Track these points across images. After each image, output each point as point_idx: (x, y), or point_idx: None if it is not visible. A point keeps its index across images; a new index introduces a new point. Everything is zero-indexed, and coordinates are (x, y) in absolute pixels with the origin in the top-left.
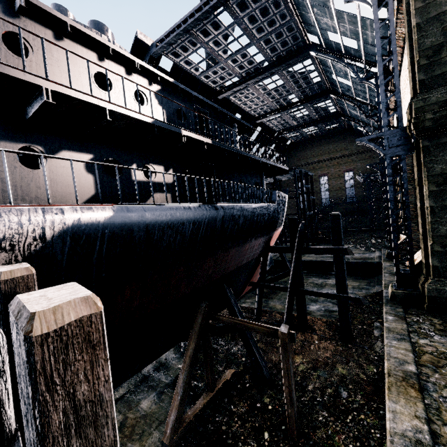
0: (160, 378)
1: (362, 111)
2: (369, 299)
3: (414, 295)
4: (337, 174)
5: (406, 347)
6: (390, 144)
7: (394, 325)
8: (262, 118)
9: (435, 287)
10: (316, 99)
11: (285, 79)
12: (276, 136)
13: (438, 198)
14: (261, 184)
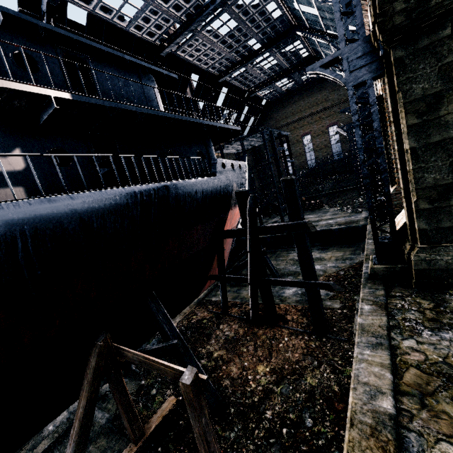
0: (95, 419)
1: (335, 47)
2: (351, 273)
3: (398, 269)
4: (321, 130)
5: (383, 360)
6: (350, 67)
7: (371, 319)
8: (224, 75)
9: (424, 257)
10: (281, 41)
11: (237, 19)
12: (247, 96)
13: (421, 134)
14: (207, 153)
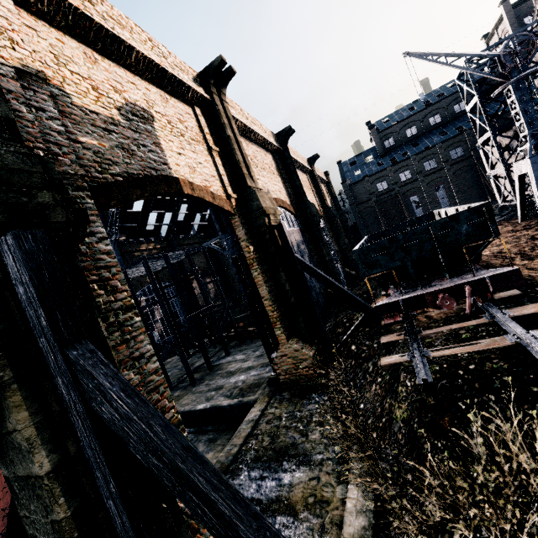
0: None
1: None
2: None
3: None
4: None
5: None
6: None
7: None
8: None
9: None
10: None
11: None
12: None
13: (5, 456)
14: None
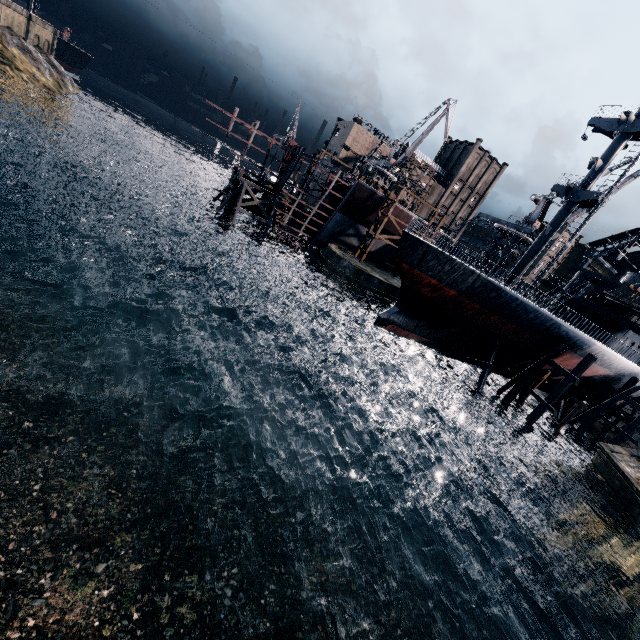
0: None
1: None
2: None
3: None
4: None
5: None
6: None
7: None
8: None
9: None
10: None
11: None
12: None
13: None
14: None
